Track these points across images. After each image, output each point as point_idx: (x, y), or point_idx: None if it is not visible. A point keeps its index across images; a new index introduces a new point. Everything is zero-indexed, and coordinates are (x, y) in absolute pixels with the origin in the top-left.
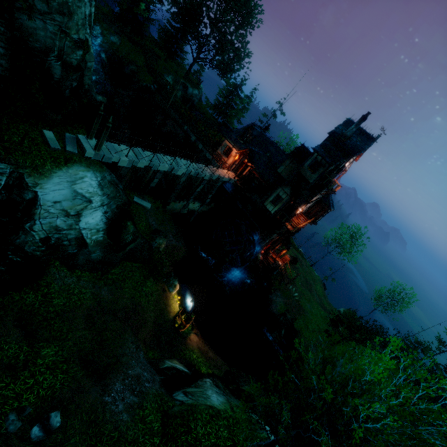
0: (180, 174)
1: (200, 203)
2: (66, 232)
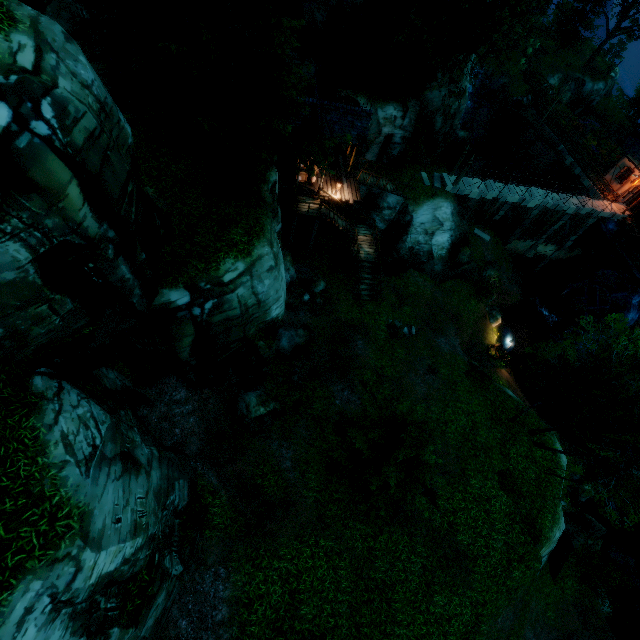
0: (532, 207)
1: (556, 246)
2: (423, 246)
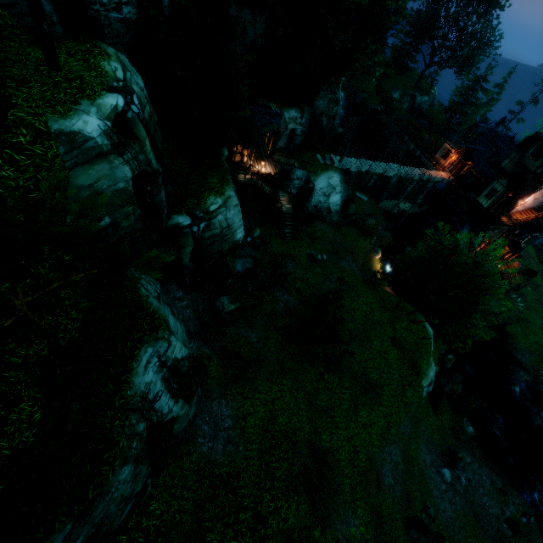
0: (391, 176)
1: (411, 204)
2: (323, 204)
